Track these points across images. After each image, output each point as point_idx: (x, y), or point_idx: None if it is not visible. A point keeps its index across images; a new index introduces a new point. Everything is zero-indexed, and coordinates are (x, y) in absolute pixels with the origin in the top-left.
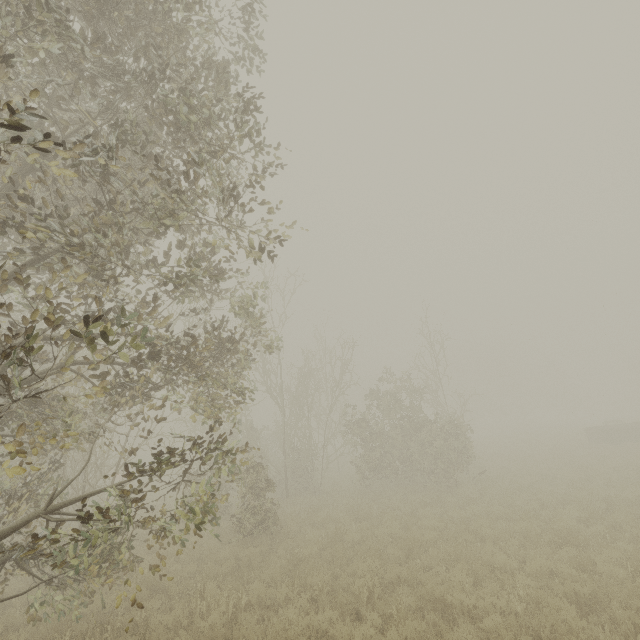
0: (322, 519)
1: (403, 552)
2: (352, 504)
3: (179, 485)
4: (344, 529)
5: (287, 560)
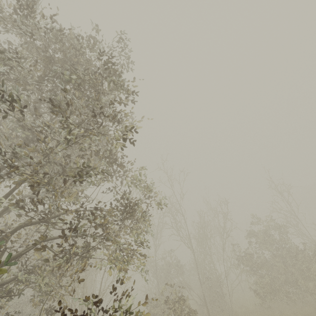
0: None
1: None
2: None
3: None
4: None
5: None
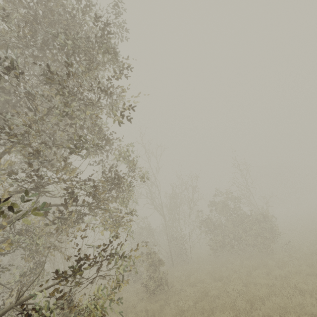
0: (194, 281)
1: (248, 304)
2: (210, 269)
3: (92, 280)
4: (207, 288)
5: (175, 312)
